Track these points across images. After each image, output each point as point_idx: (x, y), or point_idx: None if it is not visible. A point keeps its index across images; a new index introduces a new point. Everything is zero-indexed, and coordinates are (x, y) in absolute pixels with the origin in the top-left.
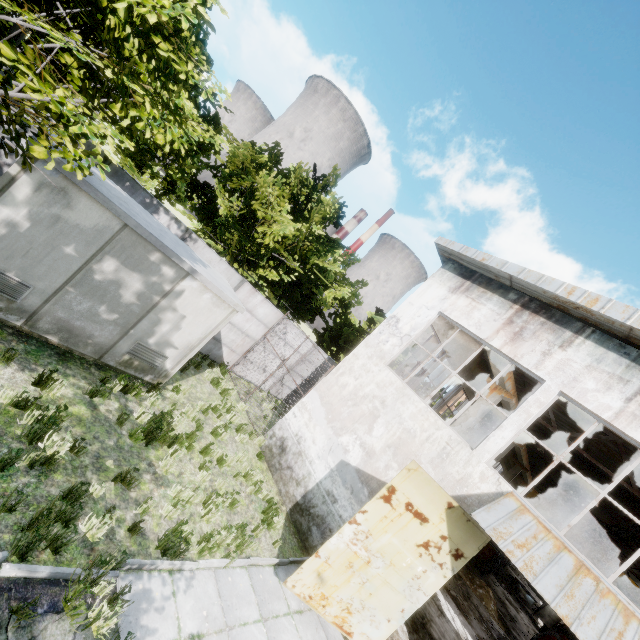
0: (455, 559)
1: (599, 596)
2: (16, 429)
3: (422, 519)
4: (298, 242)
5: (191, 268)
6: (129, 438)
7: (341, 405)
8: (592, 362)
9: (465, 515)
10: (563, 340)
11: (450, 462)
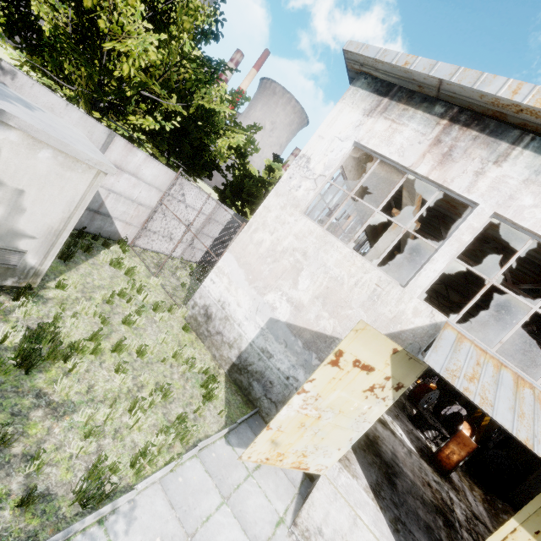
0: (396, 391)
1: (539, 404)
2: None
3: (369, 370)
4: (170, 68)
5: None
6: None
7: (260, 264)
8: (530, 175)
9: (408, 355)
10: (498, 154)
11: (382, 303)
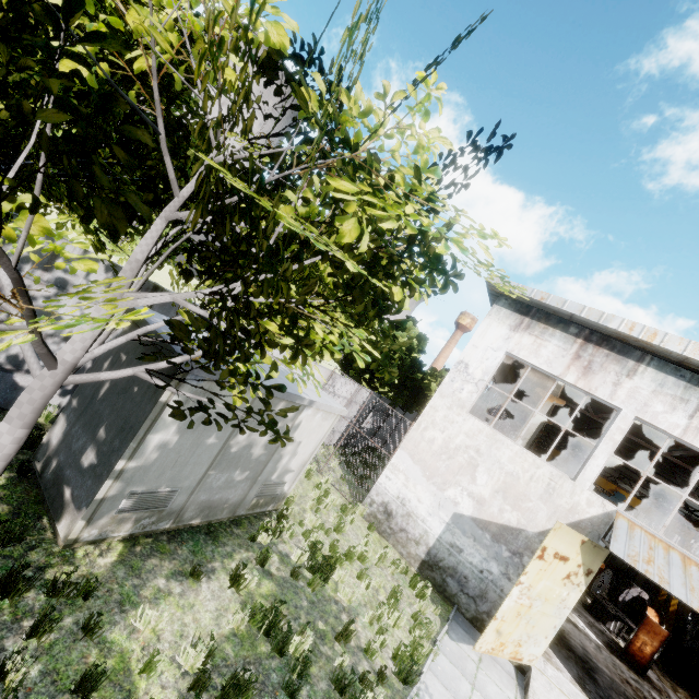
0: (587, 576)
1: None
2: (260, 647)
3: (565, 560)
4: None
5: (309, 401)
6: (308, 587)
7: (435, 460)
8: (656, 387)
9: (593, 544)
10: (628, 369)
11: (557, 495)
